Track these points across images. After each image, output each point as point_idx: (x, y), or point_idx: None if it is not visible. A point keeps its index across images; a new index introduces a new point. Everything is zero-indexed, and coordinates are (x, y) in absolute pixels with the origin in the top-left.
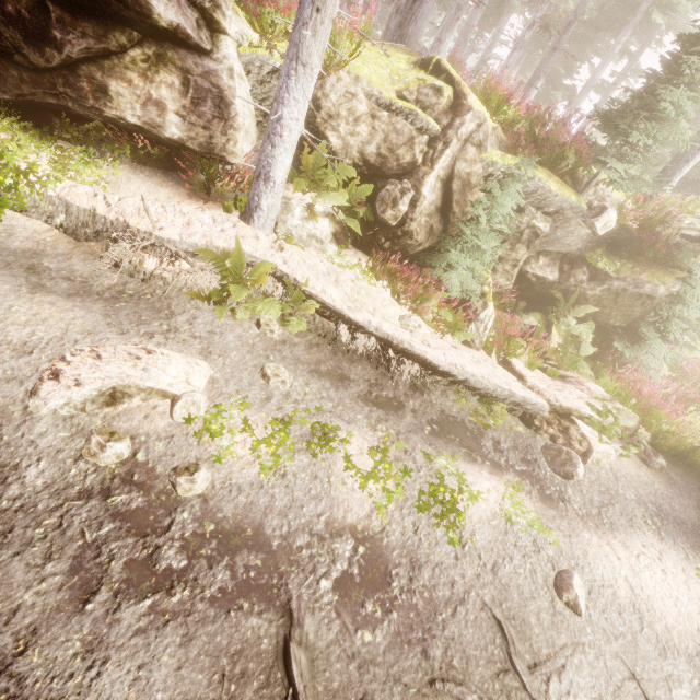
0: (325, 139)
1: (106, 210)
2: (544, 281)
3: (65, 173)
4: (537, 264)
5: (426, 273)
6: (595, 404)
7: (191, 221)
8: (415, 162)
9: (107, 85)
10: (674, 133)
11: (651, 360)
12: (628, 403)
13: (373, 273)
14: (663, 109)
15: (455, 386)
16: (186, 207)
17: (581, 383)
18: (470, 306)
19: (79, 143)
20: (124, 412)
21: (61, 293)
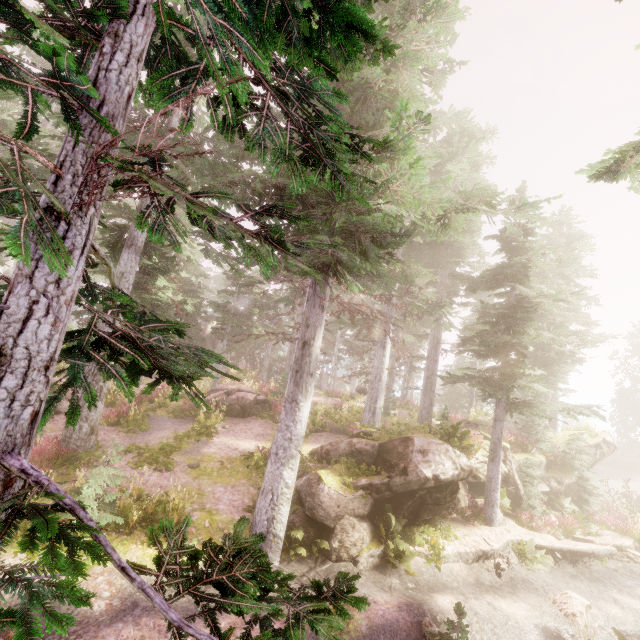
0: (479, 477)
1: (469, 548)
2: (546, 493)
3: (448, 539)
4: (539, 486)
5: (531, 513)
6: (618, 539)
7: (488, 536)
8: (506, 472)
9: (459, 498)
10: (547, 430)
11: (593, 507)
12: (617, 532)
13: (518, 524)
14: (541, 425)
15: (591, 559)
16: (477, 531)
17: (603, 532)
18: (545, 519)
19: (433, 523)
20: (593, 618)
21: (513, 591)
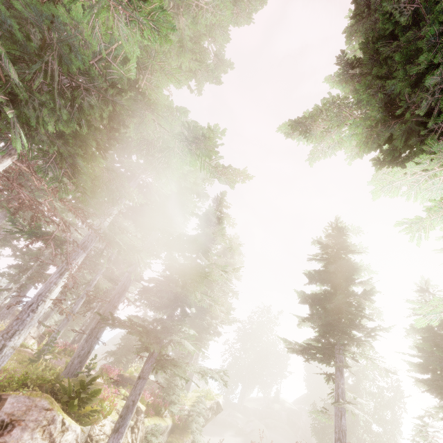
0: None
1: None
2: None
3: None
4: None
5: None
6: None
7: None
8: None
9: None
10: (183, 391)
11: None
12: None
13: None
14: (179, 386)
15: None
16: None
17: None
18: None
19: None
20: None
21: None
